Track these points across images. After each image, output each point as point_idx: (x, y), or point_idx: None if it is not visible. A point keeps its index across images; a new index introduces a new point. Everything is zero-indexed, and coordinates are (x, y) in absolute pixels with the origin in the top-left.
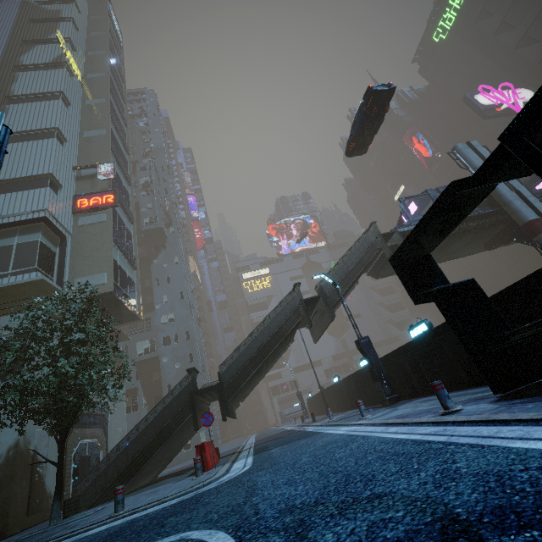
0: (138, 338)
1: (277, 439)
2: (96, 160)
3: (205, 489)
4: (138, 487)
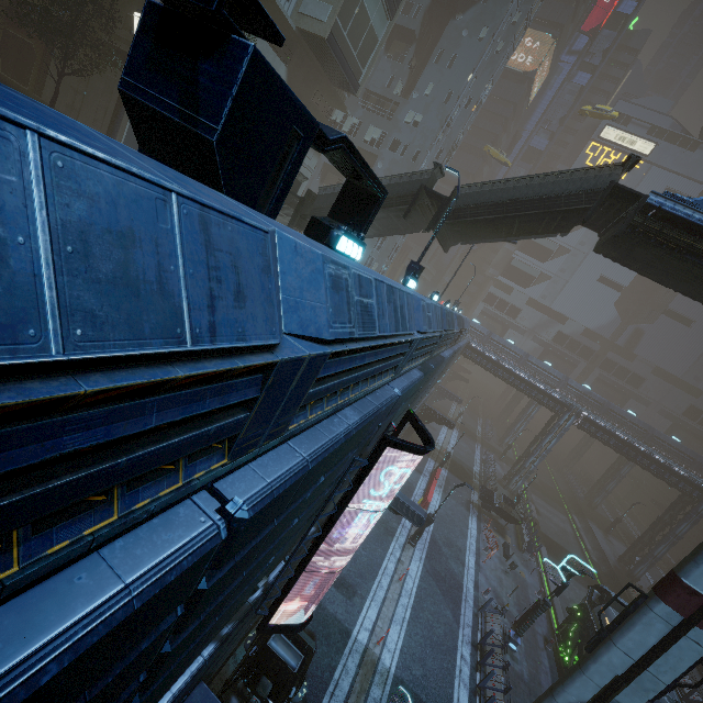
0: (374, 121)
1: None
2: None
3: None
4: None
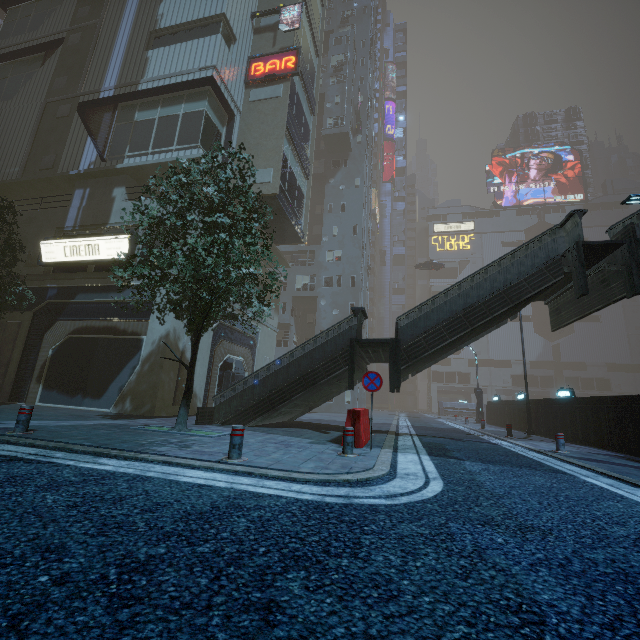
0: (299, 271)
1: (455, 441)
2: (281, 2)
3: (364, 501)
4: (273, 422)
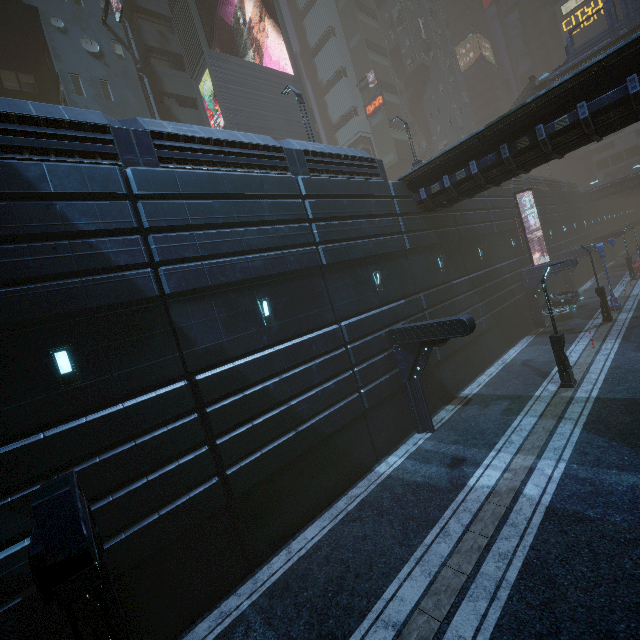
0: None
1: None
2: (364, 69)
3: None
4: None
